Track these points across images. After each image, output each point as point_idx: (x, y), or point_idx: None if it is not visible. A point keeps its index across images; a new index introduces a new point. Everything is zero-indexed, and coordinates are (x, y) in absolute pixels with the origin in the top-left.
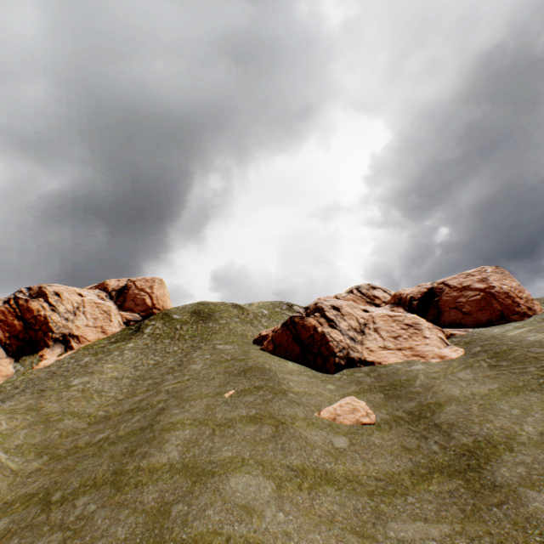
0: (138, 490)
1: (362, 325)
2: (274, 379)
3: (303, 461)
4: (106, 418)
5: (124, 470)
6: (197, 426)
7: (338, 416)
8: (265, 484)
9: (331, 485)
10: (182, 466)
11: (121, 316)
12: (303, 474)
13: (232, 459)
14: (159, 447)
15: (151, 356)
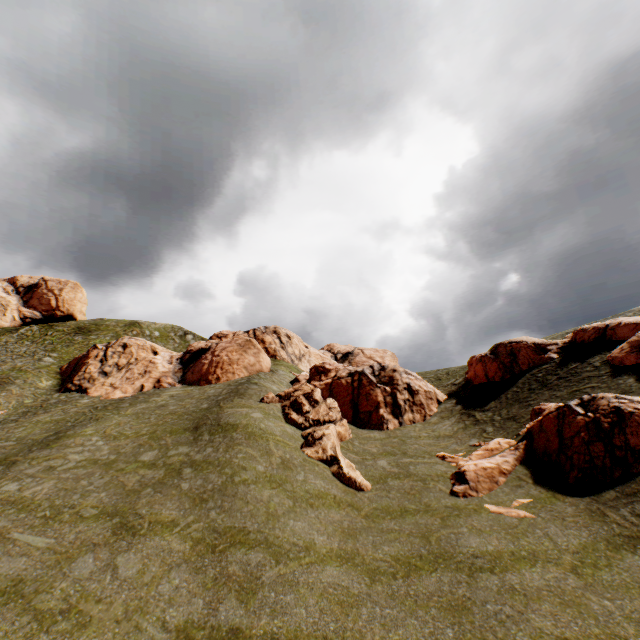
0: None
1: (128, 365)
2: None
3: None
4: None
5: None
6: None
7: None
8: None
9: None
10: None
11: (19, 312)
12: None
13: None
14: None
15: None
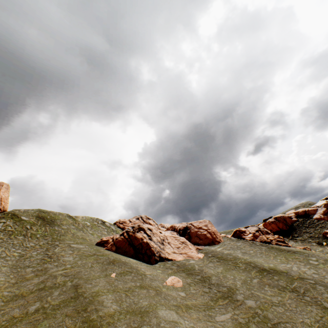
0: (112, 325)
1: (162, 240)
2: (134, 267)
3: (176, 302)
4: (19, 296)
5: (91, 319)
6: (113, 292)
7: (174, 283)
8: (171, 312)
9: (191, 310)
10: (126, 311)
11: None
12: (180, 307)
13: (150, 304)
14: (101, 305)
15: (13, 249)
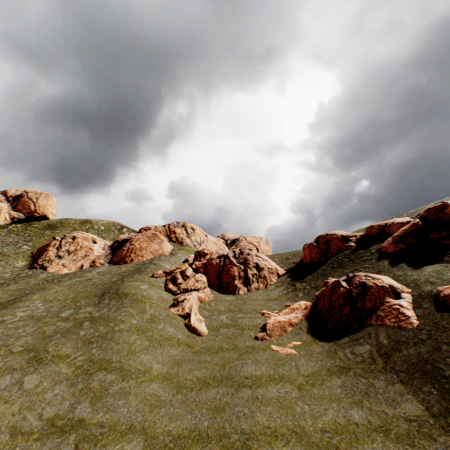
0: None
1: (75, 250)
2: None
3: None
4: None
5: None
6: None
7: None
8: None
9: None
10: None
11: (9, 214)
12: None
13: None
14: None
15: None
